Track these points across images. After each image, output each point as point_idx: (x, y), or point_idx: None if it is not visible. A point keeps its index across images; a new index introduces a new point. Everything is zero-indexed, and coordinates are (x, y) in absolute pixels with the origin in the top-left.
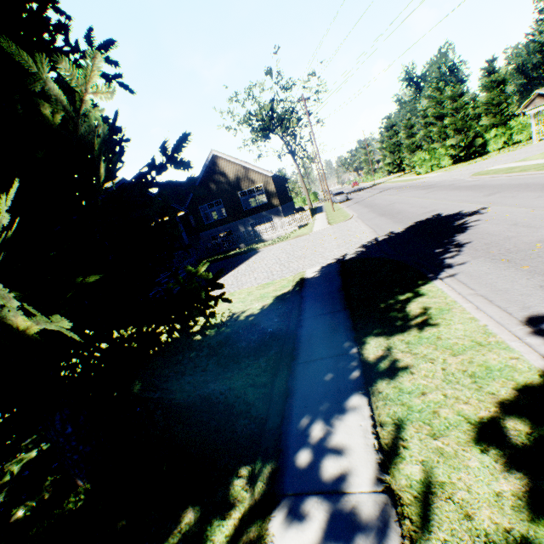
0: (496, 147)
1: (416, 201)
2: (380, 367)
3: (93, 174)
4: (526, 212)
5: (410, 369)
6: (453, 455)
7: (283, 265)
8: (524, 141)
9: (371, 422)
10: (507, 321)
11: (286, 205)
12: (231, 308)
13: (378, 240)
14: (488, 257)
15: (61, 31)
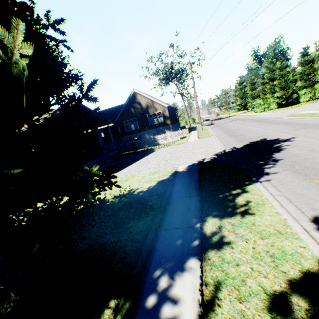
0: (305, 100)
1: (252, 129)
2: (212, 240)
3: (23, 102)
4: None
5: (231, 244)
6: (251, 318)
7: (167, 161)
8: None
9: (199, 281)
10: (300, 217)
11: (174, 124)
12: (131, 186)
13: (225, 152)
14: (292, 171)
15: (28, 10)
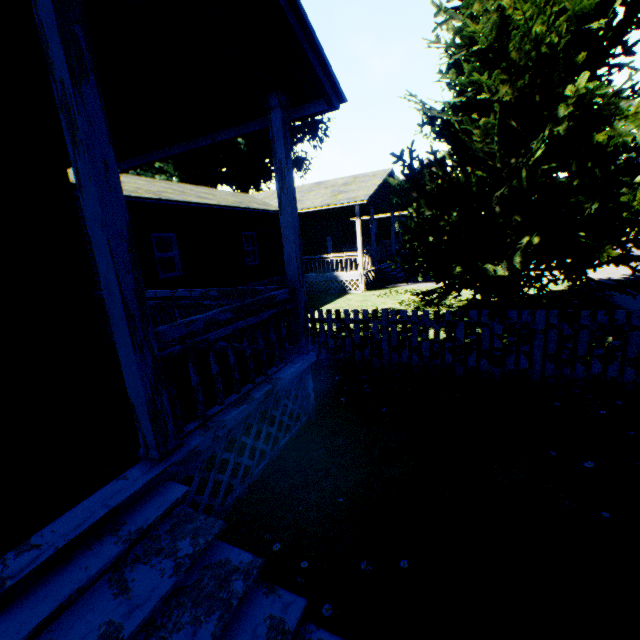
0: None
1: None
2: None
3: None
4: None
5: None
6: None
7: None
8: None
9: None
10: None
11: None
12: None
13: None
14: None
15: None
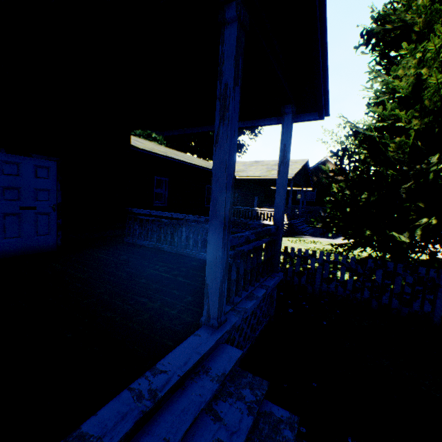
0: None
1: None
2: None
3: None
4: None
5: None
6: None
7: None
8: None
9: None
10: None
11: None
12: None
13: None
14: None
15: None
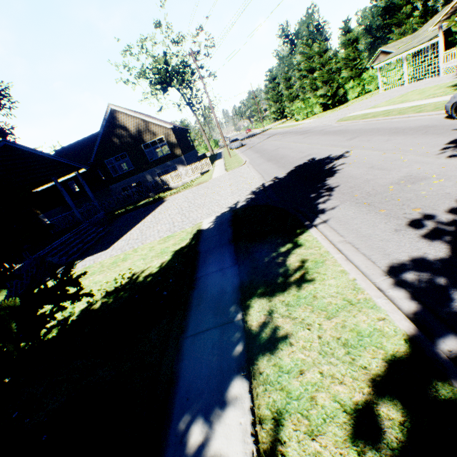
0: (354, 96)
1: (296, 145)
2: (262, 338)
3: None
4: (379, 155)
5: (289, 339)
6: None
7: (184, 215)
8: (373, 91)
9: (251, 417)
10: (372, 271)
11: (188, 154)
12: (132, 268)
13: (265, 186)
14: (353, 201)
15: None
